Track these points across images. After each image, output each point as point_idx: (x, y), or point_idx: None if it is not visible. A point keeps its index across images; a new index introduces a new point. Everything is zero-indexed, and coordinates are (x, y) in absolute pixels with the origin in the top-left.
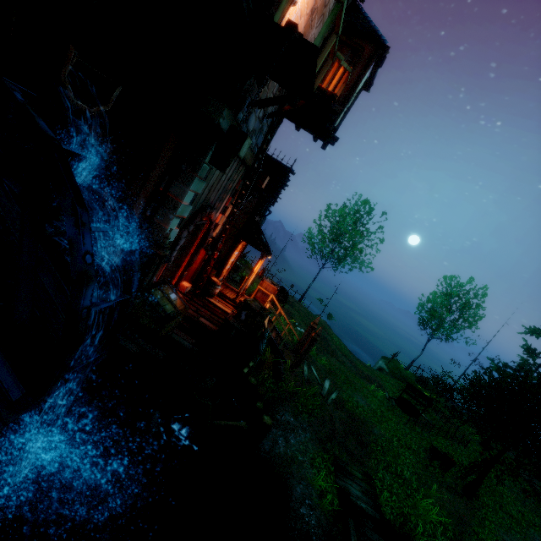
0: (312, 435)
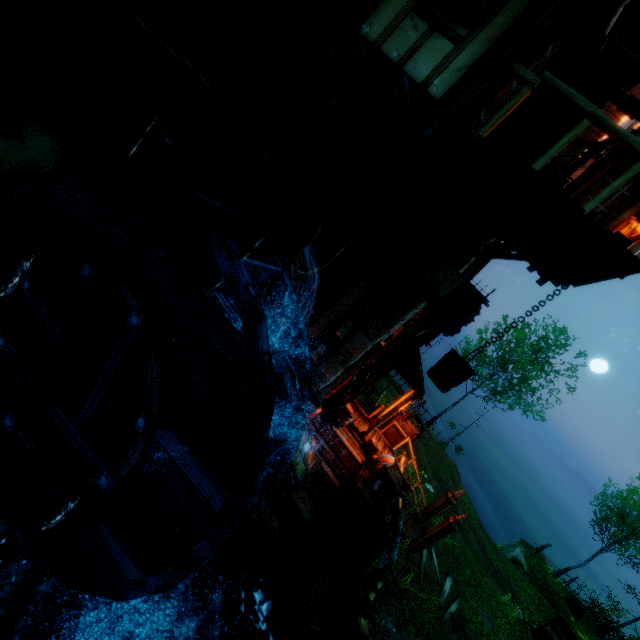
0: None
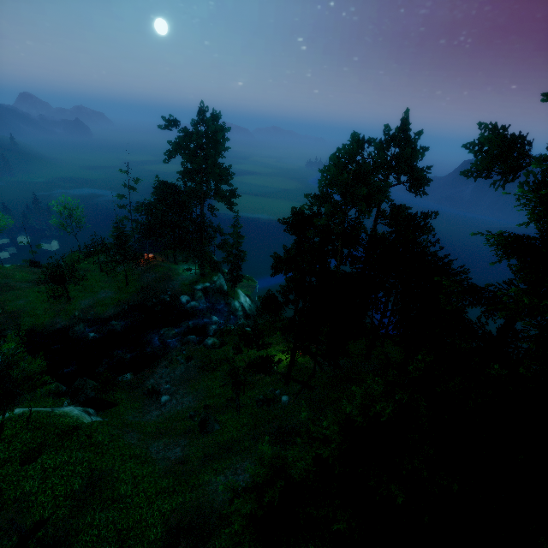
0: None
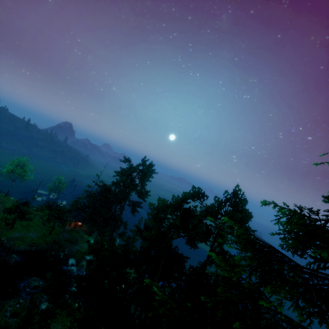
0: None
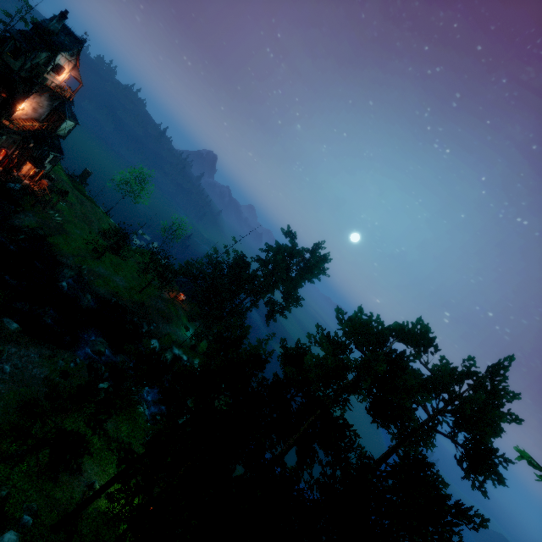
0: (37, 221)
